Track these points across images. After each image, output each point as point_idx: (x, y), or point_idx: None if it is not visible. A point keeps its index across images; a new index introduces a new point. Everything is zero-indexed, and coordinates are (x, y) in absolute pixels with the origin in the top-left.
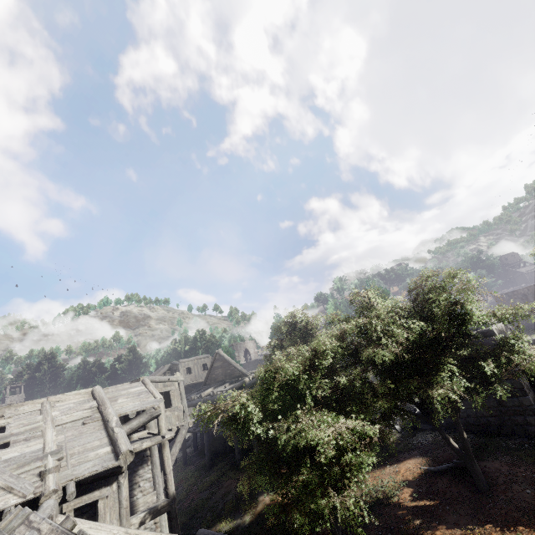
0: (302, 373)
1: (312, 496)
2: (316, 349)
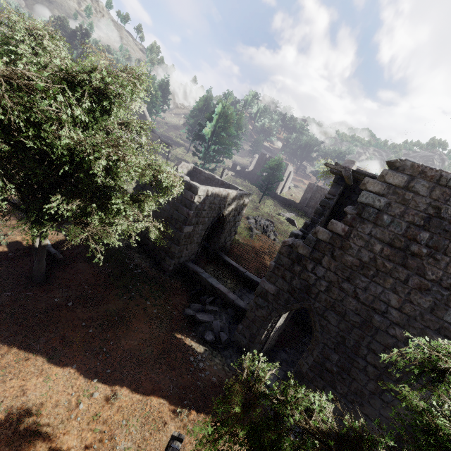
0: None
1: None
2: None
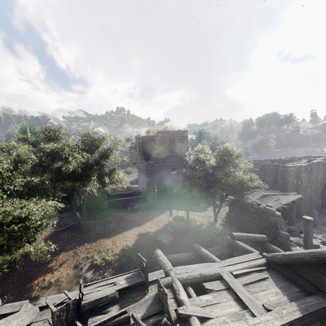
0: (1, 173)
1: (5, 254)
2: (20, 157)
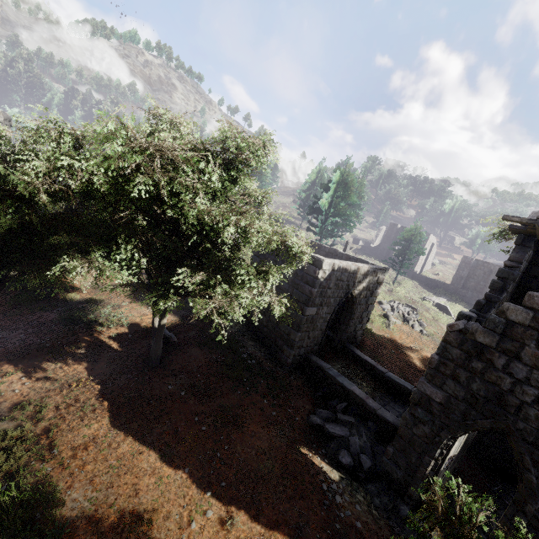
0: None
1: None
2: None
